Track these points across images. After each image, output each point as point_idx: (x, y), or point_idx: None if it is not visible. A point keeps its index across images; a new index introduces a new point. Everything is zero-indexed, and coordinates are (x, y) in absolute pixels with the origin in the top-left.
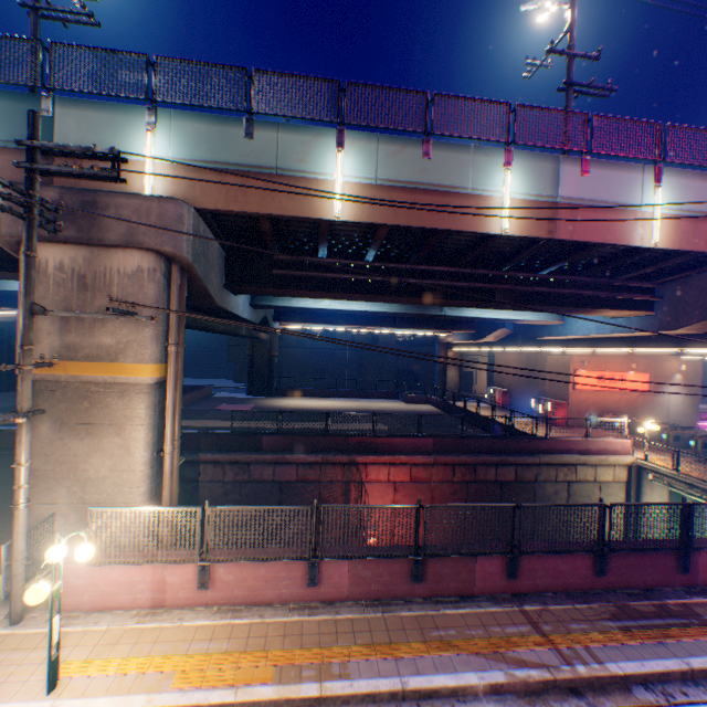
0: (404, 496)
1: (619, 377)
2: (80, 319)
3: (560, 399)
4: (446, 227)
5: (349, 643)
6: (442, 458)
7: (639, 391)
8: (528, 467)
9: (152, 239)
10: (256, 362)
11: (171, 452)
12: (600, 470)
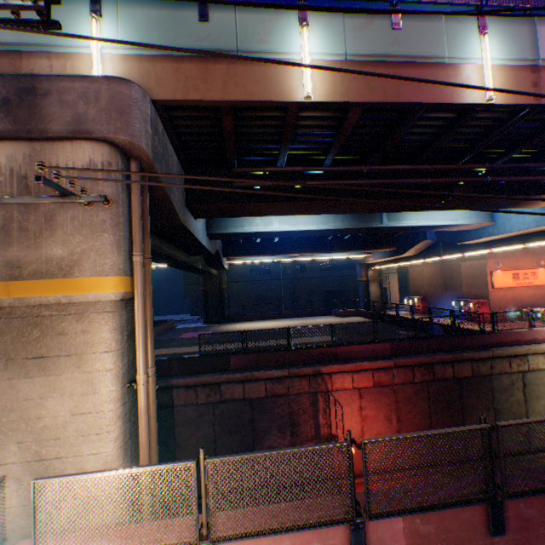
0: (370, 401)
1: (530, 273)
2: (22, 229)
3: (480, 298)
4: (426, 100)
5: None
6: (401, 361)
7: None
8: (482, 362)
9: (104, 126)
10: (209, 296)
11: (145, 382)
12: None
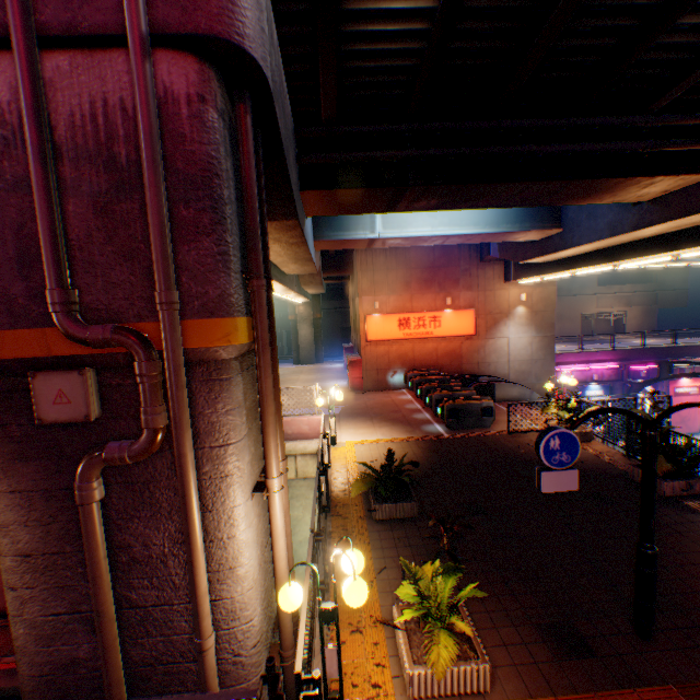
0: None
1: (431, 319)
2: None
3: (360, 355)
4: None
5: None
6: None
7: (462, 335)
8: None
9: None
10: None
11: None
12: None
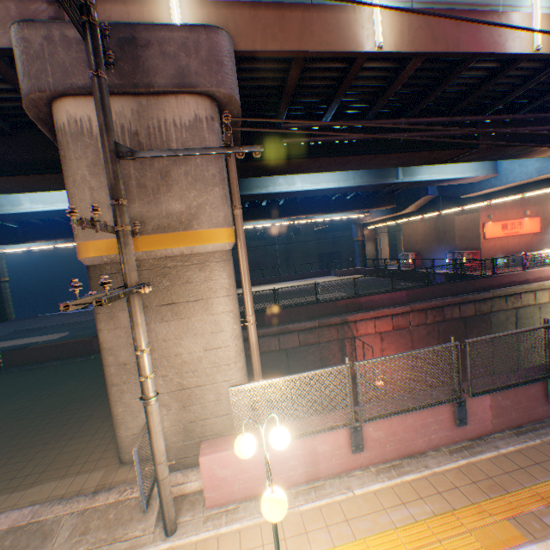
0: (389, 343)
1: (517, 224)
2: (140, 186)
3: (472, 249)
4: (482, 50)
5: (549, 477)
6: (416, 306)
7: (533, 233)
8: (484, 302)
9: (206, 79)
10: None
11: (254, 322)
12: (538, 294)
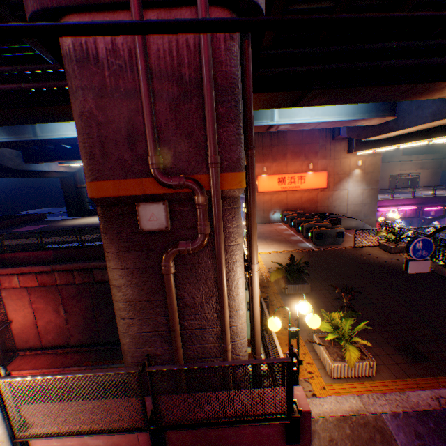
0: (39, 297)
1: (299, 178)
2: None
3: None
4: None
5: None
6: (59, 267)
7: (318, 188)
8: None
9: None
10: (67, 194)
11: None
12: None
